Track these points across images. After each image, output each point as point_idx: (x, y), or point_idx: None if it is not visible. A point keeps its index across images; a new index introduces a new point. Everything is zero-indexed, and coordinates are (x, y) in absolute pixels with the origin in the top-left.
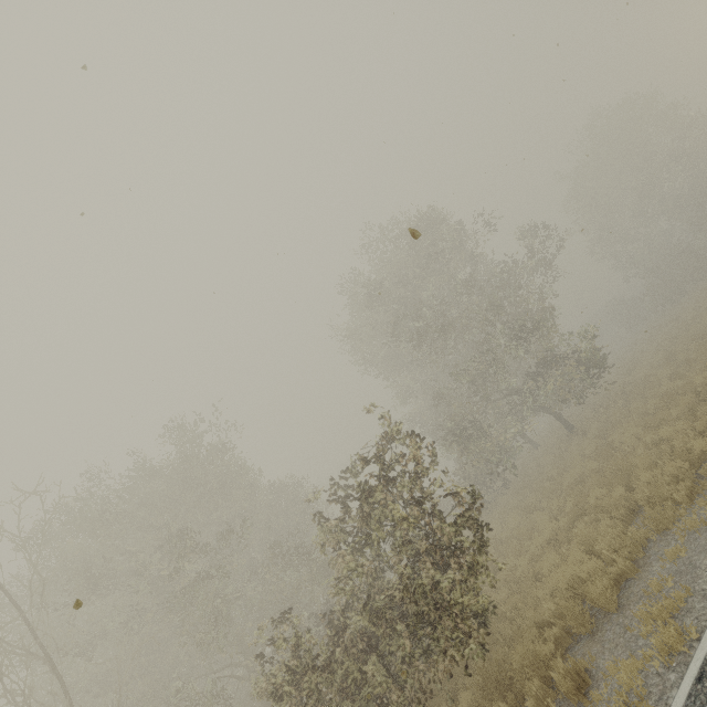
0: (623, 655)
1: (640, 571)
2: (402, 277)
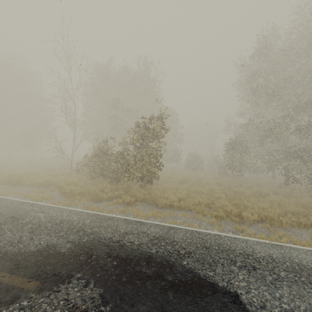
0: (141, 210)
1: (177, 210)
2: (290, 46)
